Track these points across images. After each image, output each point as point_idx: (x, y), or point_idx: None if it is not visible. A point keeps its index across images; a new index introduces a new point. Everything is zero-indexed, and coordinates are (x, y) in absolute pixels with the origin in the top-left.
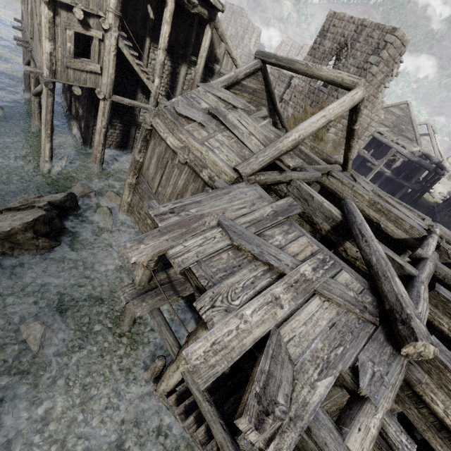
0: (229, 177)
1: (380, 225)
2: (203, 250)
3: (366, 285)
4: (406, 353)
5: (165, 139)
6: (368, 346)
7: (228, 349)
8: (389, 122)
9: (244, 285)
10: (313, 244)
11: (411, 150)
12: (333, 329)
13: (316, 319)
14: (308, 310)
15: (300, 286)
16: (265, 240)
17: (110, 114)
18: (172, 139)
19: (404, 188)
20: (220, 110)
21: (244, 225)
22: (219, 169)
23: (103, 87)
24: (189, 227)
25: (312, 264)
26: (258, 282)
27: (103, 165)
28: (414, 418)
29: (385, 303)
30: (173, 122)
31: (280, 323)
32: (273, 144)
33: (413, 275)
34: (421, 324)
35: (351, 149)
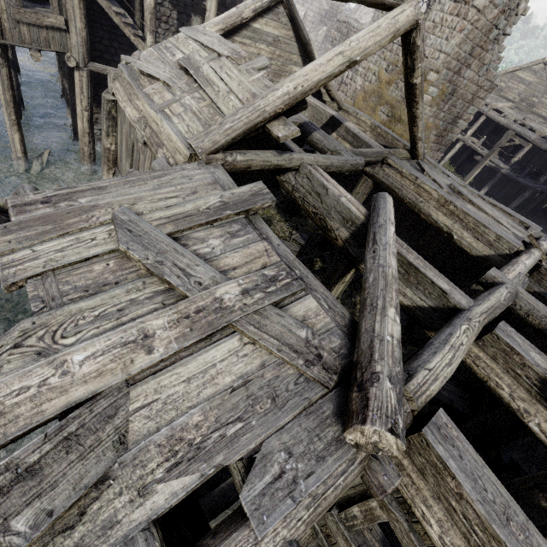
0: (183, 156)
1: (453, 235)
2: (60, 257)
3: (345, 319)
4: (355, 442)
5: (124, 112)
6: (294, 424)
7: (5, 418)
8: (514, 93)
9: (101, 312)
10: (274, 253)
11: (542, 134)
12: (239, 391)
13: (215, 373)
14: (206, 357)
15: (203, 318)
16: (180, 245)
17: (91, 90)
18: (129, 110)
19: (527, 191)
20: (193, 59)
21: (156, 221)
22: (173, 146)
23: (73, 50)
24: (60, 223)
25: (245, 283)
26: (131, 309)
27: (98, 163)
28: (403, 537)
29: (355, 351)
30: (129, 83)
31: (139, 377)
32: (251, 101)
33: (461, 308)
34: (390, 392)
35: (417, 120)
